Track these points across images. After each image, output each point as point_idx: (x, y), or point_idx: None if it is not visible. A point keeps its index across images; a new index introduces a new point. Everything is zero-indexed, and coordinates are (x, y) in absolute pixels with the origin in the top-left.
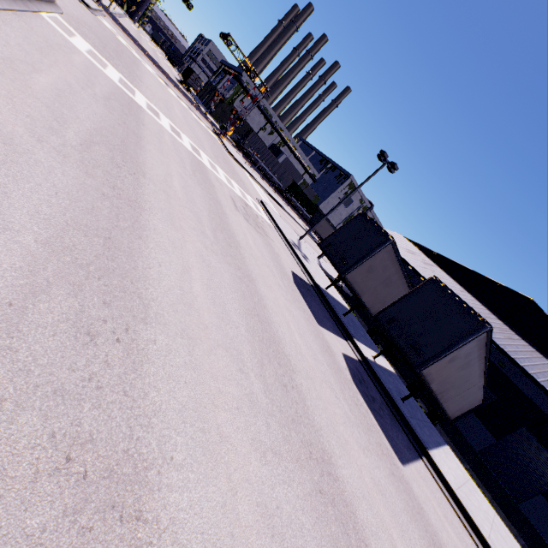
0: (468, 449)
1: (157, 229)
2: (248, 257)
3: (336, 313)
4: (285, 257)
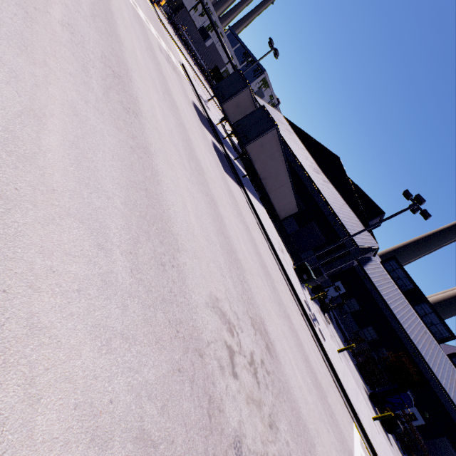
0: (285, 234)
1: (121, 27)
2: (165, 72)
3: (217, 133)
4: (191, 95)
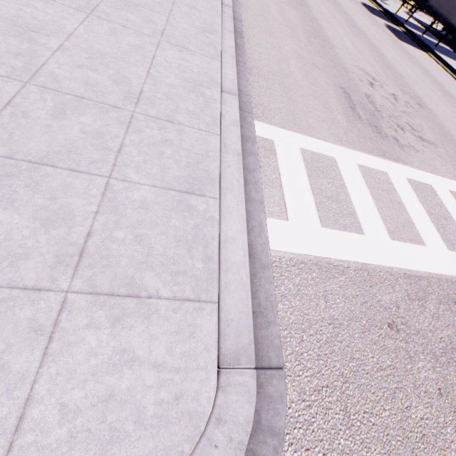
0: None
1: None
2: None
3: (395, 18)
4: None
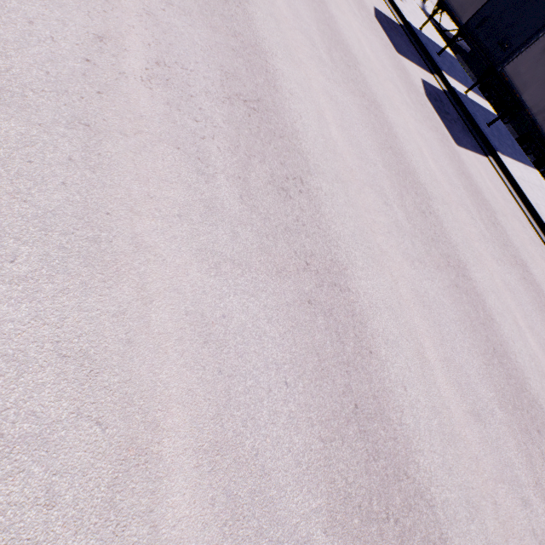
0: None
1: None
2: None
3: (427, 50)
4: None
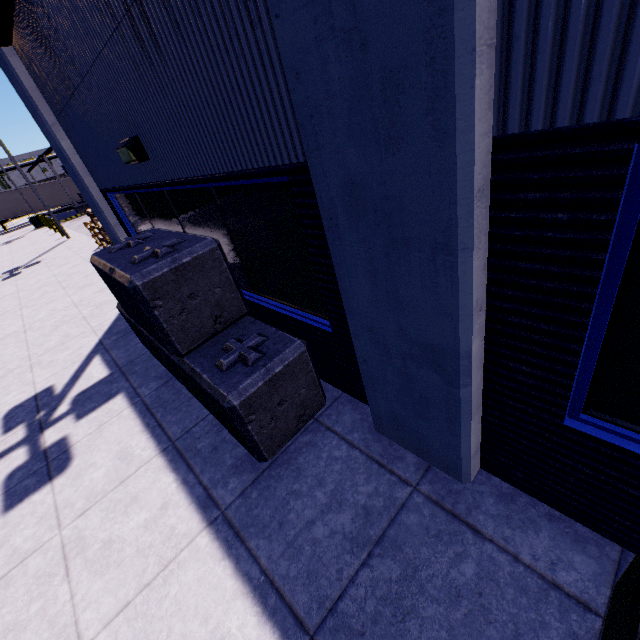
0: None
1: None
2: None
3: None
4: None
